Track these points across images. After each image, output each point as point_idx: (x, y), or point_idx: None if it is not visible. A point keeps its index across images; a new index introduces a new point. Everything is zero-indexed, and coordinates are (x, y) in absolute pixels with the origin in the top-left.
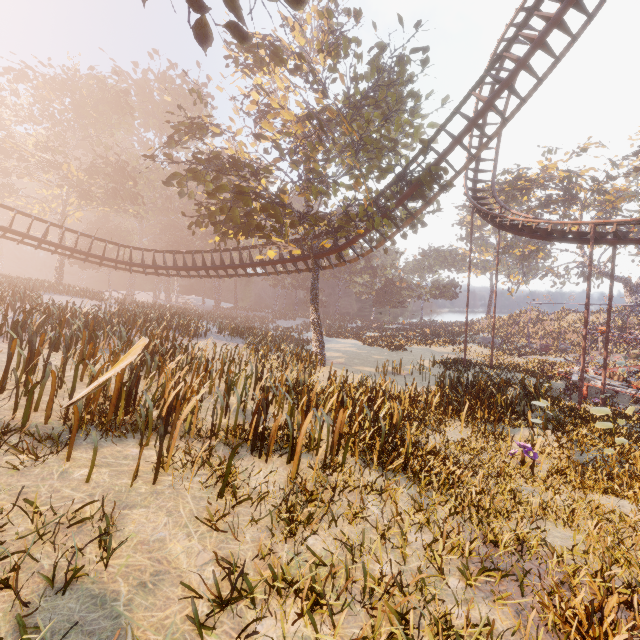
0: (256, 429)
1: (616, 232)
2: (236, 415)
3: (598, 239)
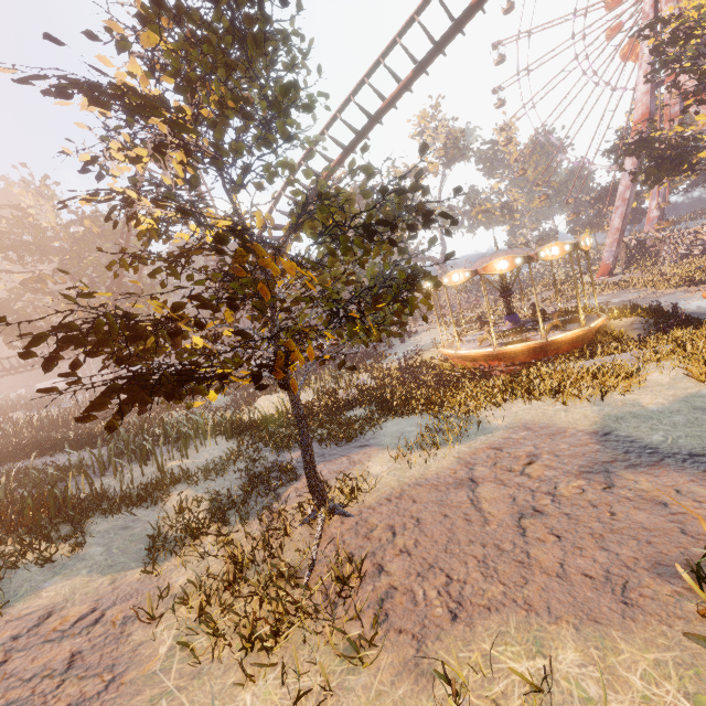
0: None
1: None
2: None
3: None
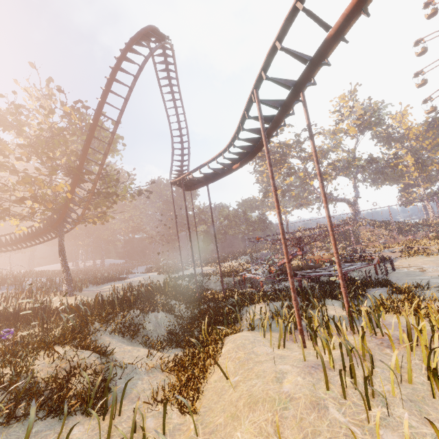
0: None
1: (190, 181)
2: None
3: (193, 186)
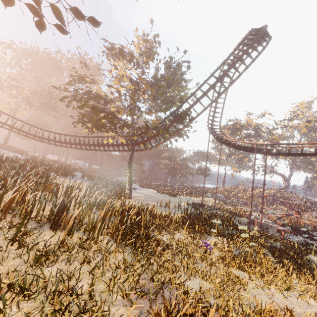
0: (56, 216)
1: (265, 148)
2: (51, 209)
3: (259, 151)
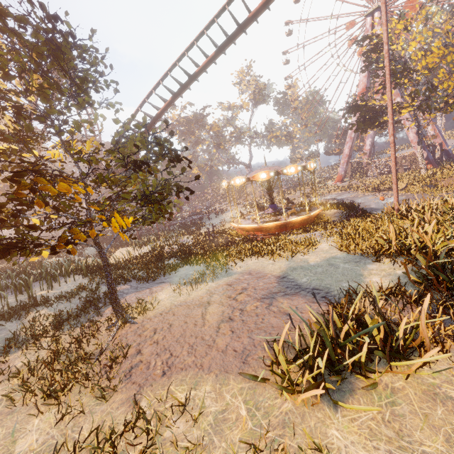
0: None
1: None
2: None
3: None
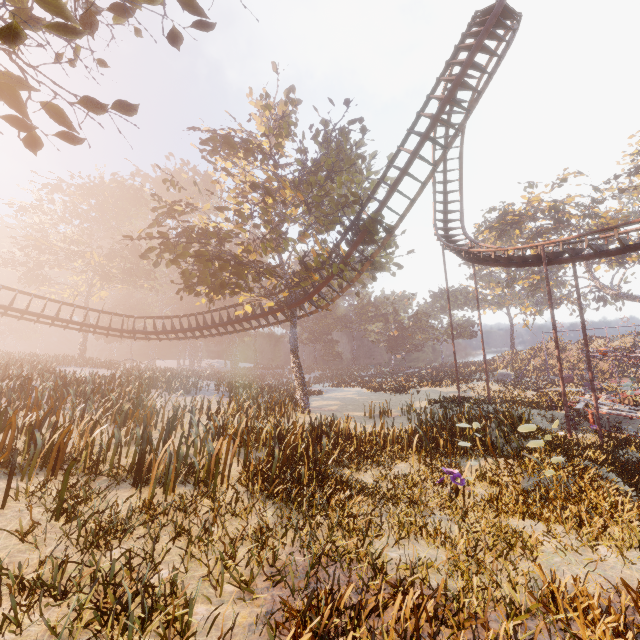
0: (139, 461)
1: (565, 250)
2: (134, 452)
3: (553, 259)
